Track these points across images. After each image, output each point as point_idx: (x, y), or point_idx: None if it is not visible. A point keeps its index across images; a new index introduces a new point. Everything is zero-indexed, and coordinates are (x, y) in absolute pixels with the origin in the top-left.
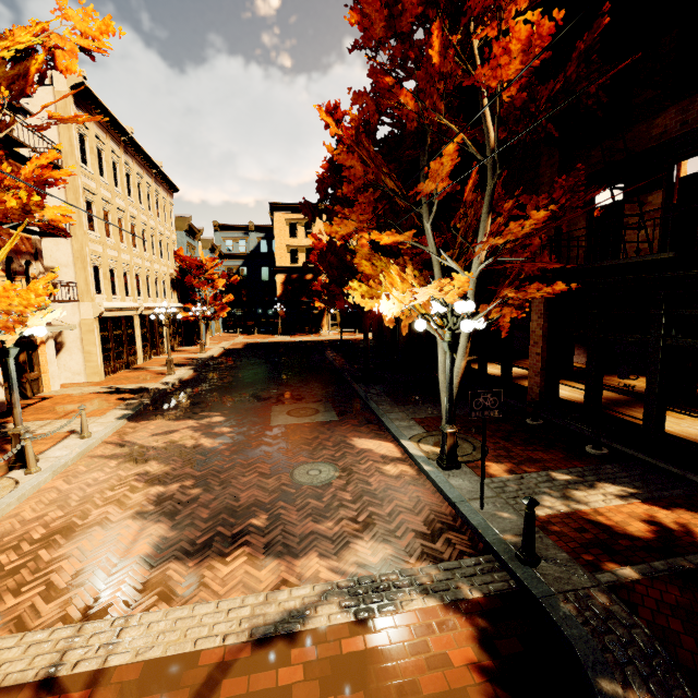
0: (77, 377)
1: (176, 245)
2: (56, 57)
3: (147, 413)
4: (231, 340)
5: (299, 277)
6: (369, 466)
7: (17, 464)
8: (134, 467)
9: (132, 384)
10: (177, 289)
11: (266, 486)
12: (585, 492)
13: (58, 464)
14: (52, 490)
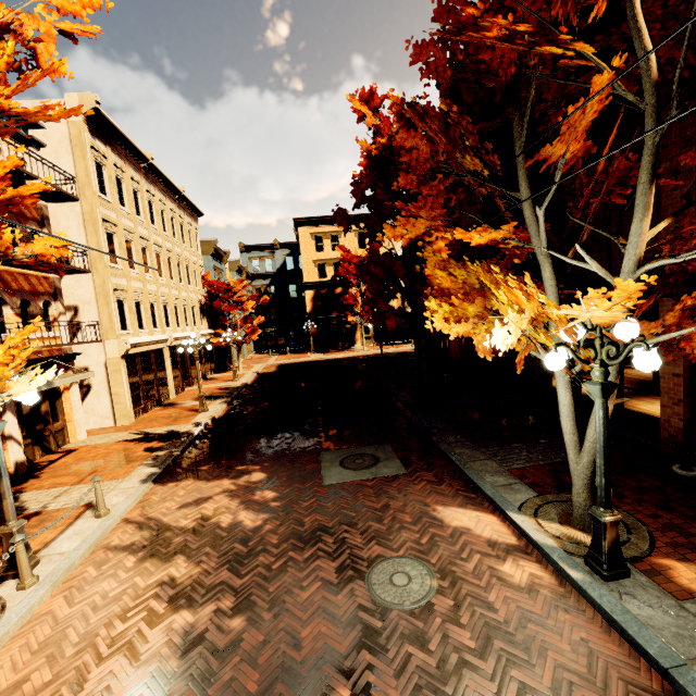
0: (106, 421)
1: (203, 270)
2: (38, 54)
3: (177, 470)
4: (264, 363)
5: (328, 292)
6: (477, 564)
7: (11, 571)
8: (156, 568)
9: (162, 427)
10: (206, 315)
11: (336, 613)
12: None
13: (61, 567)
14: (47, 618)
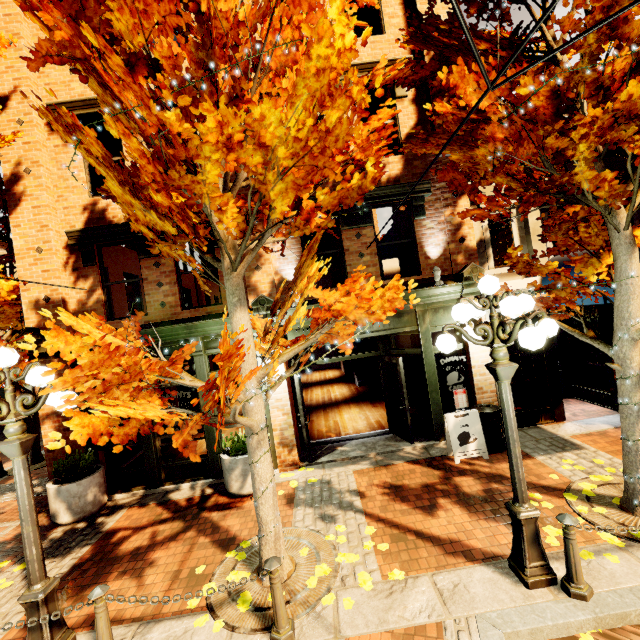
0: None
1: None
2: None
3: None
4: None
5: None
6: None
7: None
8: None
9: None
10: None
11: None
12: (13, 493)
13: None
14: None
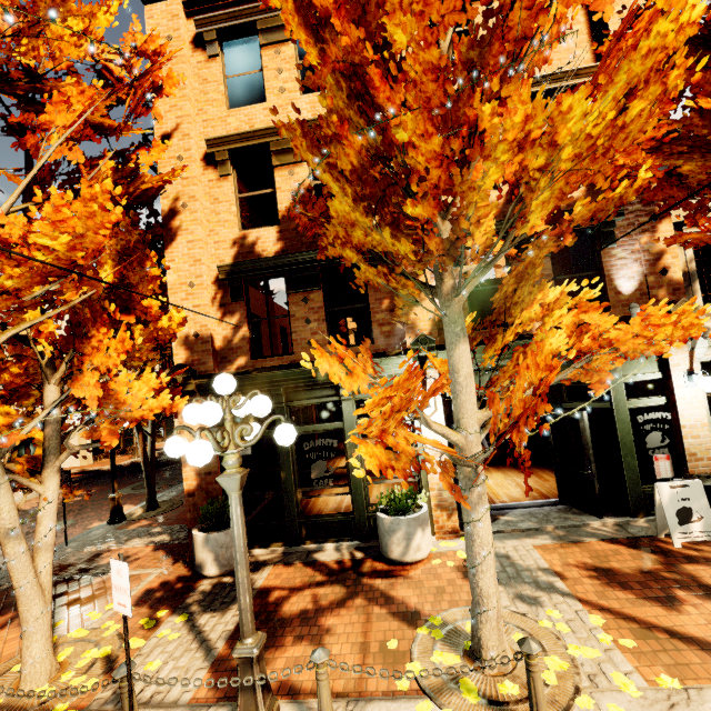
0: (75, 463)
1: None
2: None
3: None
4: None
5: None
6: (90, 522)
7: None
8: None
9: (98, 467)
10: None
11: None
12: (141, 539)
13: None
14: None
